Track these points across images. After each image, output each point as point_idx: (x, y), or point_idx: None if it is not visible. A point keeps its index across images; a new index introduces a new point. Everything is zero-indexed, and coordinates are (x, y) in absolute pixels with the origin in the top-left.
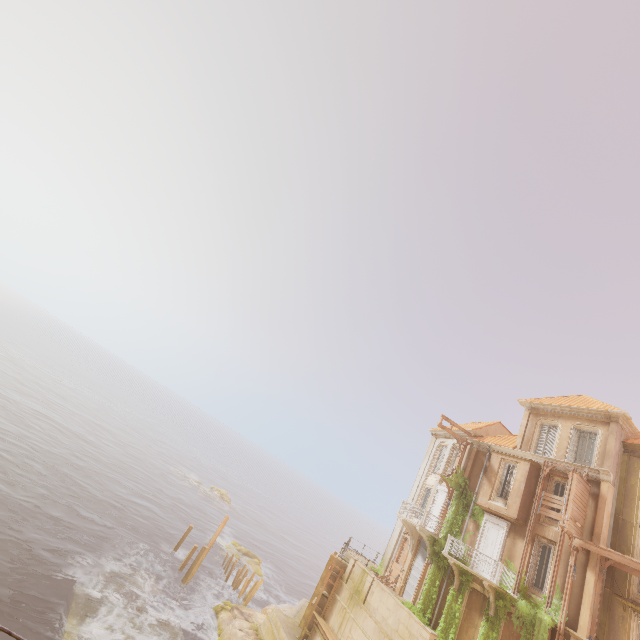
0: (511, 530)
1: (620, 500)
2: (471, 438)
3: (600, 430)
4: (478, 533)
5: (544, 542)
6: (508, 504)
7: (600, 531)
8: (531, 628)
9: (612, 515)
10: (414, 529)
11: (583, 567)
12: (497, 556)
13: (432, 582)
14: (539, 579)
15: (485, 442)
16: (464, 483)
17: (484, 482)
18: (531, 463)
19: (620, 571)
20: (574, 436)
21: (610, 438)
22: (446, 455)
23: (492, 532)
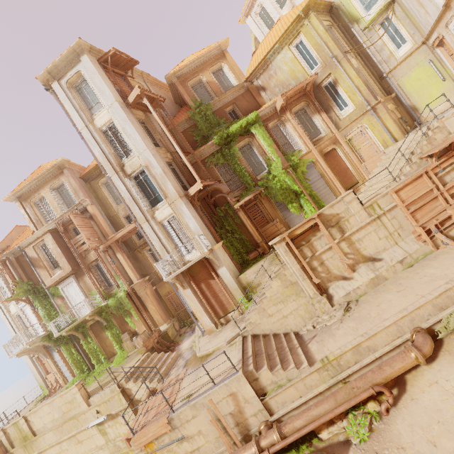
0: (77, 277)
1: (104, 209)
2: (1, 255)
3: (63, 179)
4: (66, 300)
5: (95, 264)
6: (62, 267)
7: (106, 232)
8: (122, 305)
9: (106, 219)
10: (34, 347)
11: (115, 255)
12: (84, 298)
13: (71, 354)
14: (108, 282)
15: (13, 248)
16: (29, 286)
17: (39, 271)
18: (50, 232)
19: (128, 240)
20: (56, 194)
21: (70, 180)
22: (3, 283)
23: (71, 290)
